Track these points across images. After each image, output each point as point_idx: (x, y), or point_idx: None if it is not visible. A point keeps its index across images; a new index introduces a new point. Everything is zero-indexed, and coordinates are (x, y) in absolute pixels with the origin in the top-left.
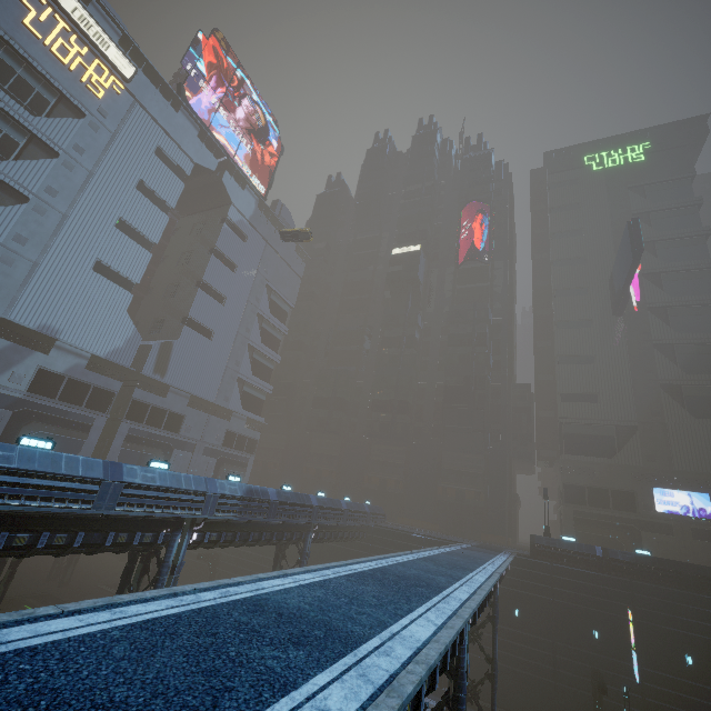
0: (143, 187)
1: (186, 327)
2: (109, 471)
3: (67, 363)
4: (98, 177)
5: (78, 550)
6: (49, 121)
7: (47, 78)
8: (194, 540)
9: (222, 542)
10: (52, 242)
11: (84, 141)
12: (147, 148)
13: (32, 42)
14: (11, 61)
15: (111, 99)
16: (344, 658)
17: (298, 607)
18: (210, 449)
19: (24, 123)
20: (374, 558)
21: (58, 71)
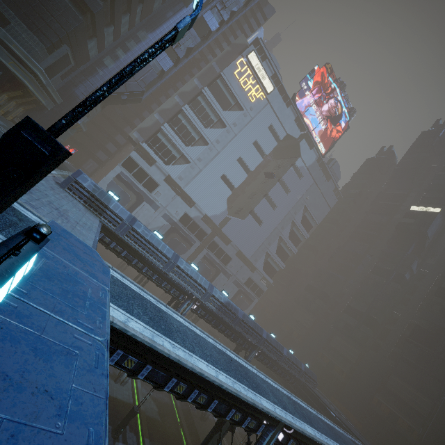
0: (256, 143)
1: (250, 215)
2: (174, 257)
3: (195, 214)
4: (238, 137)
5: (153, 281)
6: (228, 113)
7: (234, 95)
8: (194, 308)
9: (206, 319)
10: (210, 163)
11: (238, 121)
12: (265, 125)
13: (234, 81)
14: (224, 89)
15: (257, 102)
16: (157, 332)
17: (172, 323)
18: (237, 282)
19: (219, 114)
20: (253, 366)
21: (239, 92)
